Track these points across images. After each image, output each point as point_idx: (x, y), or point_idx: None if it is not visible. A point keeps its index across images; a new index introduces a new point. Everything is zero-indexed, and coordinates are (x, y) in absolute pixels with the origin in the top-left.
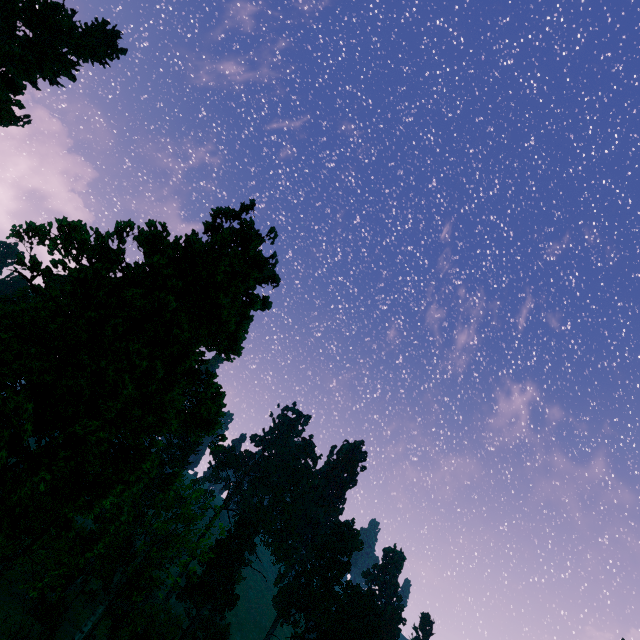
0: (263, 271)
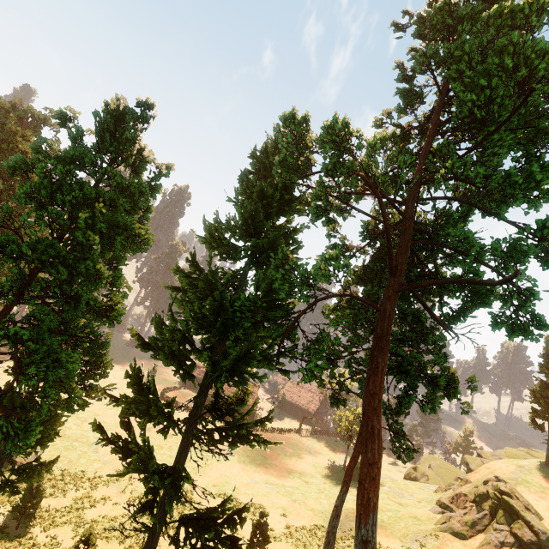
0: None
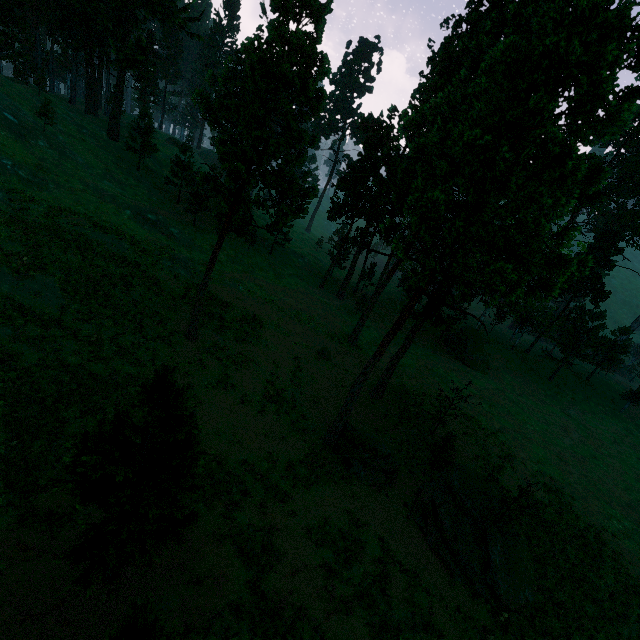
0: None
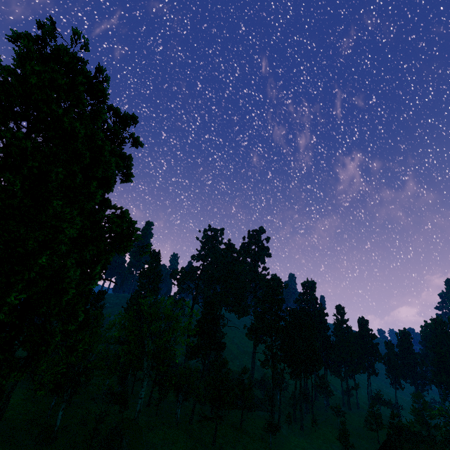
0: (97, 87)
